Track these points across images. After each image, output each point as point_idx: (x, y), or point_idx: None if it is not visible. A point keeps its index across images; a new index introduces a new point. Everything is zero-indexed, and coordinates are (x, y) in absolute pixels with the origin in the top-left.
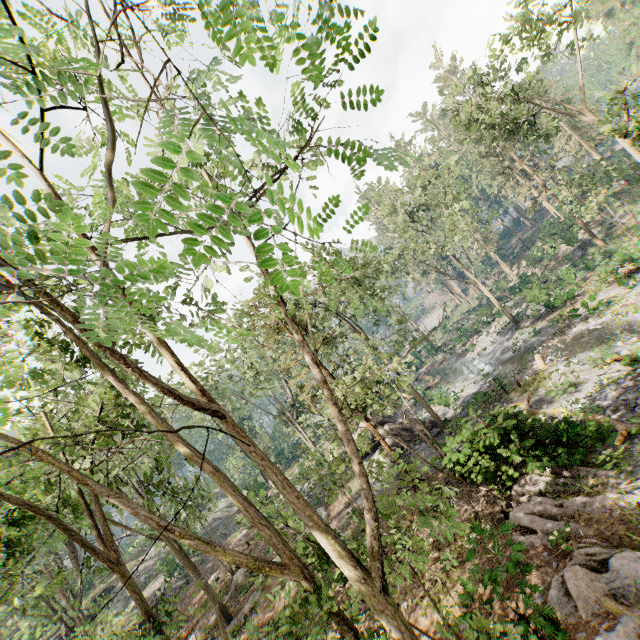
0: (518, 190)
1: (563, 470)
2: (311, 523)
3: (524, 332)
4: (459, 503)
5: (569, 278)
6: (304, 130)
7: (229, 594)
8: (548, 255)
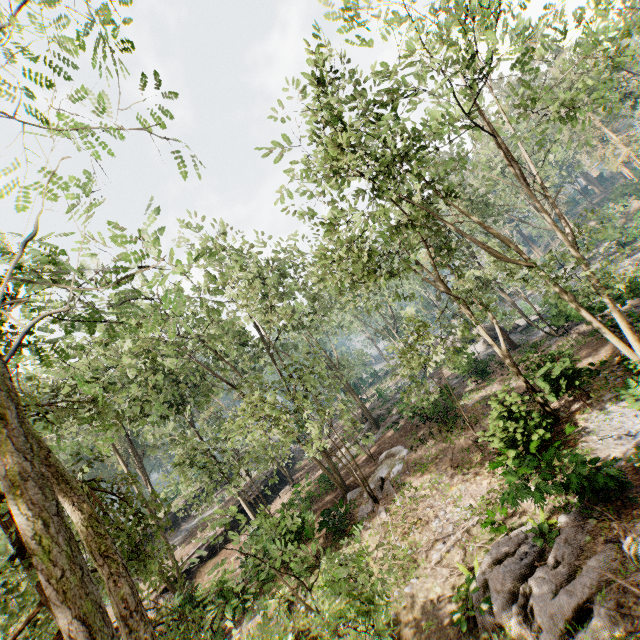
0: (593, 154)
1: (634, 301)
2: (554, 228)
3: (596, 265)
4: (555, 342)
5: (639, 222)
6: (537, 87)
7: (366, 427)
8: (618, 212)
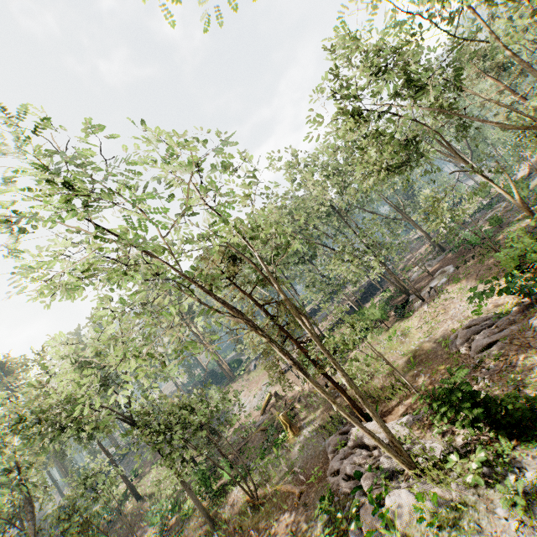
0: None
1: None
2: None
3: None
4: None
5: None
6: None
7: (436, 250)
8: None
